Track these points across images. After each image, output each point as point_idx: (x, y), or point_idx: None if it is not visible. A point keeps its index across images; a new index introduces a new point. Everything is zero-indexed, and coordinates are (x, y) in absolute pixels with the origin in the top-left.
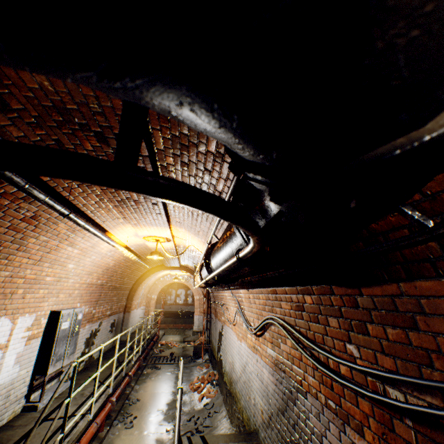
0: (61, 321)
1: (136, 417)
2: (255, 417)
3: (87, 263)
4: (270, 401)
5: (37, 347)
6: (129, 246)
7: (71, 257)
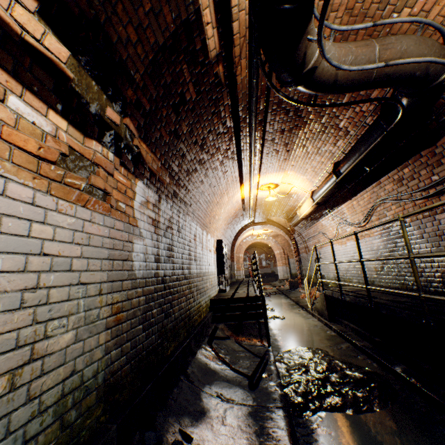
0: (223, 245)
1: (273, 309)
2: (369, 276)
3: (226, 210)
4: (382, 254)
5: (215, 259)
6: (244, 199)
7: (224, 204)
